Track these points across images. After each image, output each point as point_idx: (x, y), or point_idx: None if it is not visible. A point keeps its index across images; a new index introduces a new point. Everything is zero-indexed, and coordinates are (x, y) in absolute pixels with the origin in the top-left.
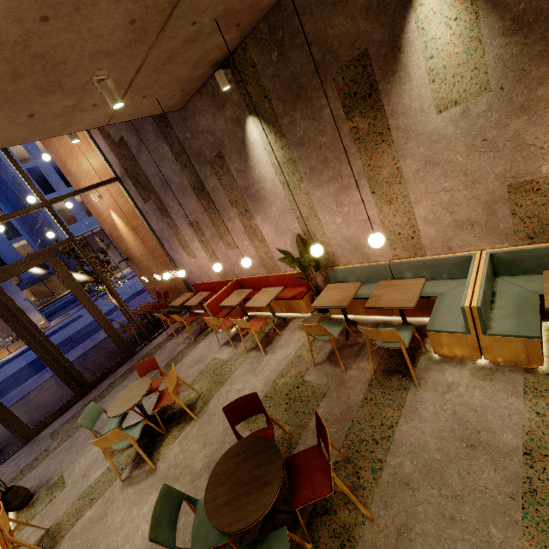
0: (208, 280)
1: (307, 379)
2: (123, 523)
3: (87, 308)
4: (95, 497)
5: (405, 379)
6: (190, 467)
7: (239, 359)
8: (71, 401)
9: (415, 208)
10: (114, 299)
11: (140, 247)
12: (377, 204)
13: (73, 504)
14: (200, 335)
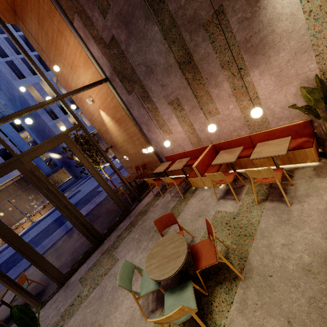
0: (180, 151)
1: None
2: None
3: (95, 177)
4: None
5: None
6: None
7: (254, 211)
8: (90, 251)
9: None
10: (106, 174)
11: (121, 135)
12: None
13: None
14: (186, 193)
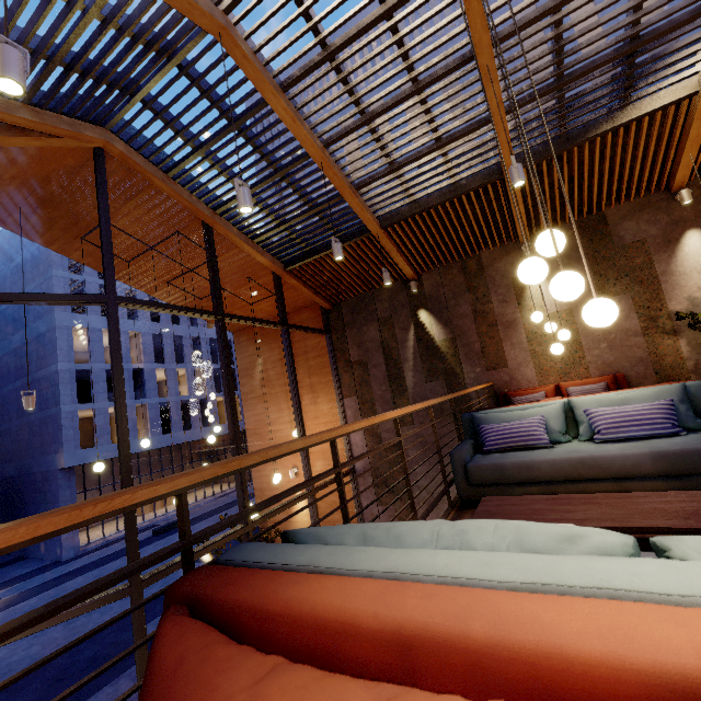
0: None
1: None
2: None
3: None
4: None
5: None
6: None
7: None
8: None
9: None
10: None
11: None
12: None
13: None
14: None
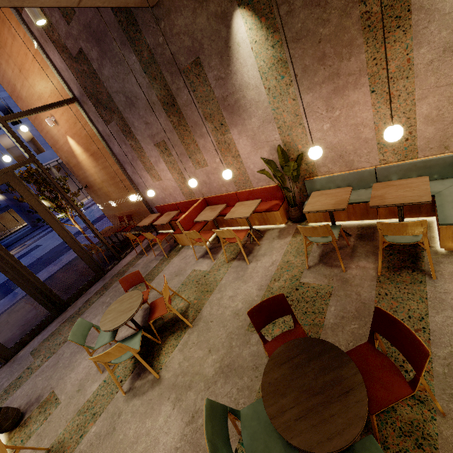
0: (172, 201)
1: (304, 281)
2: (137, 437)
3: (55, 230)
4: (97, 412)
5: (416, 273)
6: (201, 374)
7: (222, 269)
8: (47, 320)
9: (418, 106)
10: (77, 225)
11: (100, 173)
12: (374, 105)
13: (73, 421)
14: (171, 252)
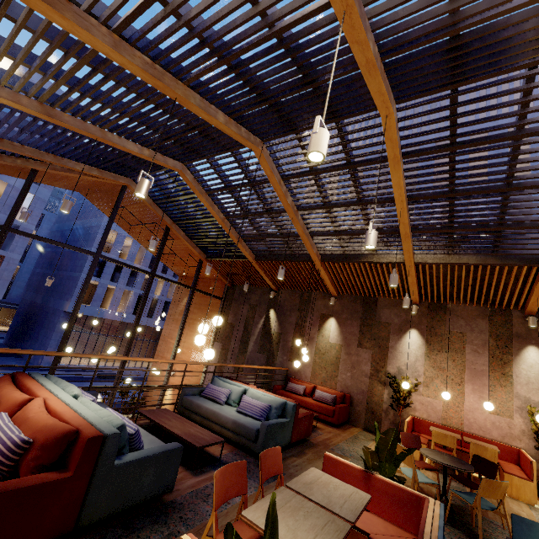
0: None
1: None
2: None
3: None
4: None
5: None
6: None
7: None
8: None
9: None
10: None
11: None
12: None
13: None
14: None
